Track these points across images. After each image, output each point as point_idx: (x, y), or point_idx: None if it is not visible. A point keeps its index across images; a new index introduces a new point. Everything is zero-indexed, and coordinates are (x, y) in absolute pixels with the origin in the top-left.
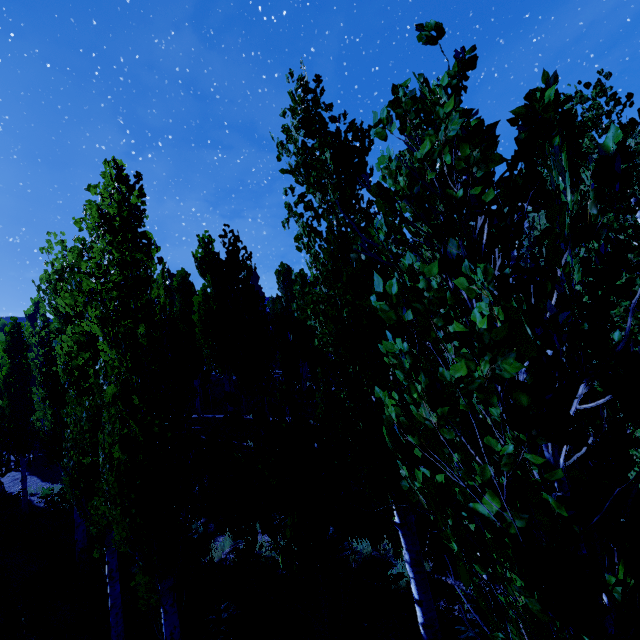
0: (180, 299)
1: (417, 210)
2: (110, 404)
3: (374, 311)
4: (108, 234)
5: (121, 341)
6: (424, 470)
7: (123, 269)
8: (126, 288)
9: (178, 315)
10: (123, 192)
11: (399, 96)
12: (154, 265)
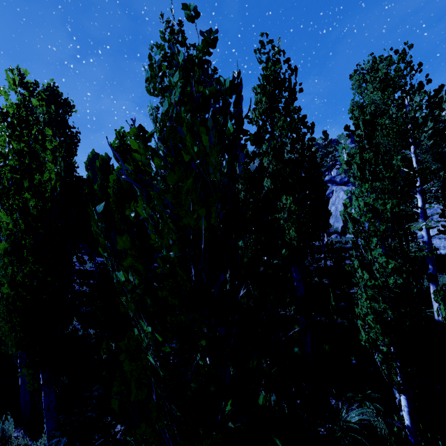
0: (101, 176)
1: (164, 150)
2: (5, 255)
3: (132, 219)
4: (7, 128)
5: (16, 210)
6: (136, 330)
7: (20, 156)
8: (20, 171)
9: (99, 188)
10: (25, 95)
11: (152, 62)
12: (48, 155)
